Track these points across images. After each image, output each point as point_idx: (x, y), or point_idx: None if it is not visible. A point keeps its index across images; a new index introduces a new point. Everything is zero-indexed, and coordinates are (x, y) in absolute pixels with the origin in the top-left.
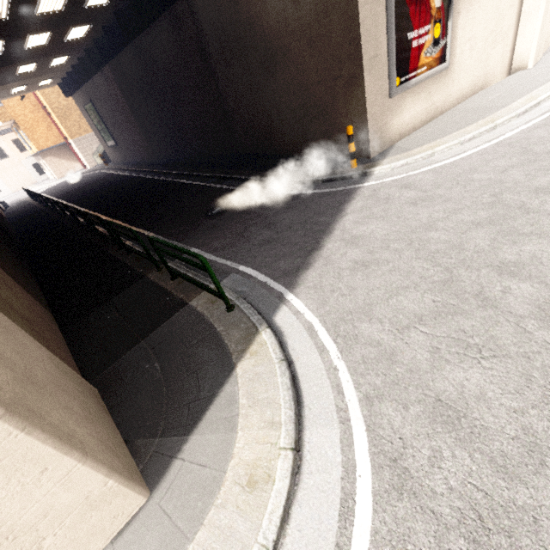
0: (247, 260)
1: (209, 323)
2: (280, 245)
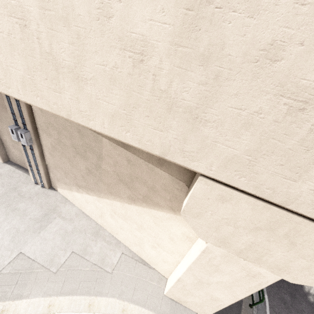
0: (270, 296)
1: (242, 299)
2: (286, 312)
